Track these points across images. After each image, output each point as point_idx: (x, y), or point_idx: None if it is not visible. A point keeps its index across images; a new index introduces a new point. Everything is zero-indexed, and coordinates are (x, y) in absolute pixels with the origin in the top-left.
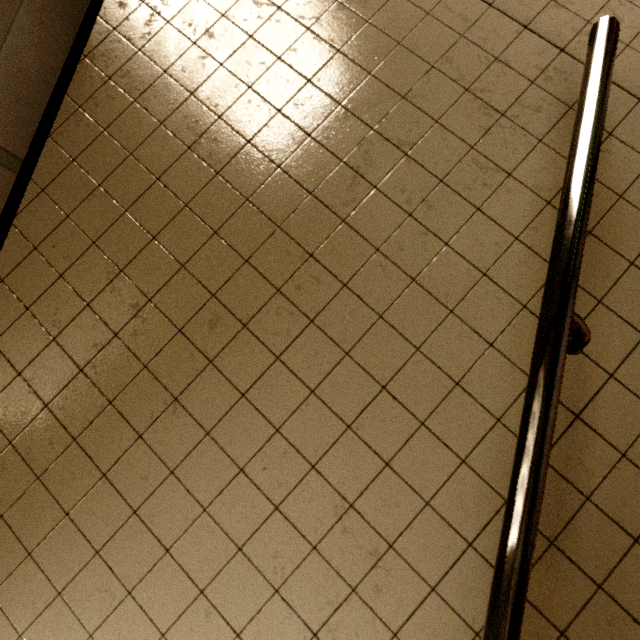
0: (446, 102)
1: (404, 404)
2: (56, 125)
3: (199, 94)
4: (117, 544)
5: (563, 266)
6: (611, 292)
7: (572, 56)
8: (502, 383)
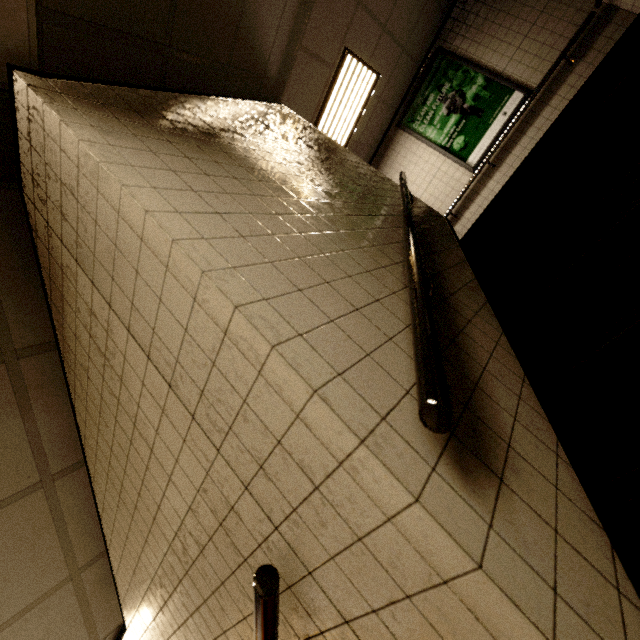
0: (211, 527)
1: None
2: (83, 444)
3: (113, 451)
4: None
5: None
6: None
7: (285, 539)
8: None
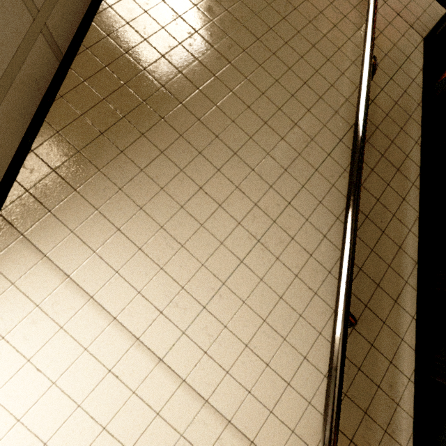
0: None
1: (313, 90)
2: None
3: None
4: (191, 133)
5: (370, 37)
6: (380, 63)
7: None
8: (347, 87)
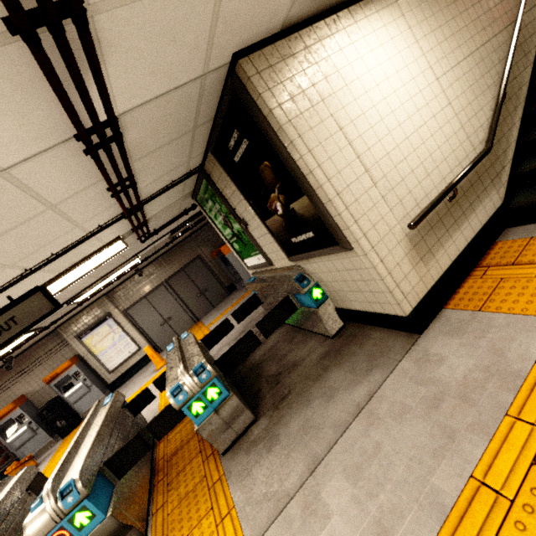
0: None
1: None
2: None
3: None
4: None
5: None
6: None
7: None
8: (512, 4)
